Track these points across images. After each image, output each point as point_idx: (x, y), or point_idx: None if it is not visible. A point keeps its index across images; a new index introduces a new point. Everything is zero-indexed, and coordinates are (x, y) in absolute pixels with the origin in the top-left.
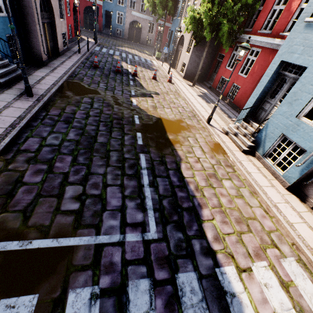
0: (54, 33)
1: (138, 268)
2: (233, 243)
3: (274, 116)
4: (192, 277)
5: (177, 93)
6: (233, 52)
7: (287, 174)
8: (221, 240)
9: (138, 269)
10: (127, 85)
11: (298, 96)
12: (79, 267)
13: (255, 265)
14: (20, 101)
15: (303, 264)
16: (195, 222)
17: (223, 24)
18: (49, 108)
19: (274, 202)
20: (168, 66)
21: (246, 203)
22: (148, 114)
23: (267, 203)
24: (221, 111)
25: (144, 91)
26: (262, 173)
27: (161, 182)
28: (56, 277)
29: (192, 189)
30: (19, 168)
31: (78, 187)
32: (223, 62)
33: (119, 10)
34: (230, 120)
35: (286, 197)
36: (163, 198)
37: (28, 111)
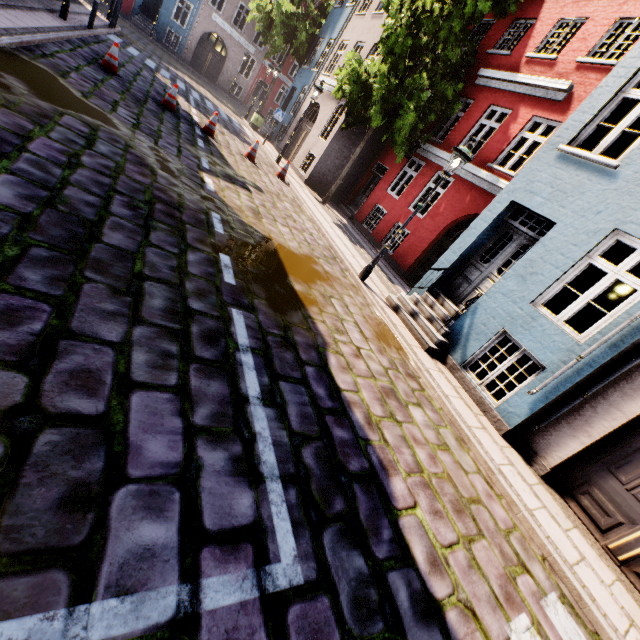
0: None
1: None
2: (465, 572)
3: (491, 294)
4: None
5: (298, 204)
6: (405, 169)
7: (507, 408)
8: (444, 567)
9: None
10: (191, 142)
11: (538, 268)
12: None
13: (514, 630)
14: None
15: (570, 606)
16: (384, 517)
17: (408, 110)
18: None
19: (496, 462)
20: (275, 150)
21: (457, 464)
22: (245, 222)
23: (489, 464)
24: (376, 266)
25: (230, 172)
26: (463, 400)
27: (291, 394)
28: None
29: (361, 422)
30: None
31: (6, 377)
32: (383, 180)
33: None
34: (394, 286)
35: (507, 453)
36: (301, 443)
37: None
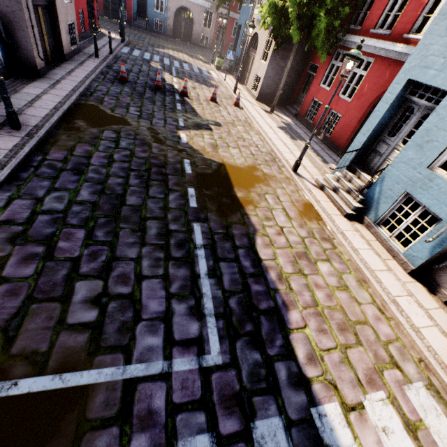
0: (55, 23)
1: (192, 417)
2: (336, 365)
3: (394, 164)
4: (276, 425)
5: (248, 123)
6: (332, 62)
7: (411, 253)
8: (318, 361)
9: (192, 419)
10: (172, 110)
11: (433, 136)
12: (98, 422)
13: (368, 399)
14: None
15: (436, 391)
16: (279, 333)
17: (320, 18)
18: (47, 148)
19: (392, 295)
20: (234, 80)
21: (352, 298)
22: (206, 158)
23: (383, 297)
24: (312, 153)
25: (198, 120)
26: (374, 250)
27: (226, 268)
28: (60, 442)
29: (273, 279)
30: None
31: (95, 282)
32: (316, 77)
33: None
34: (326, 166)
35: (408, 287)
36: (229, 296)
37: (13, 154)
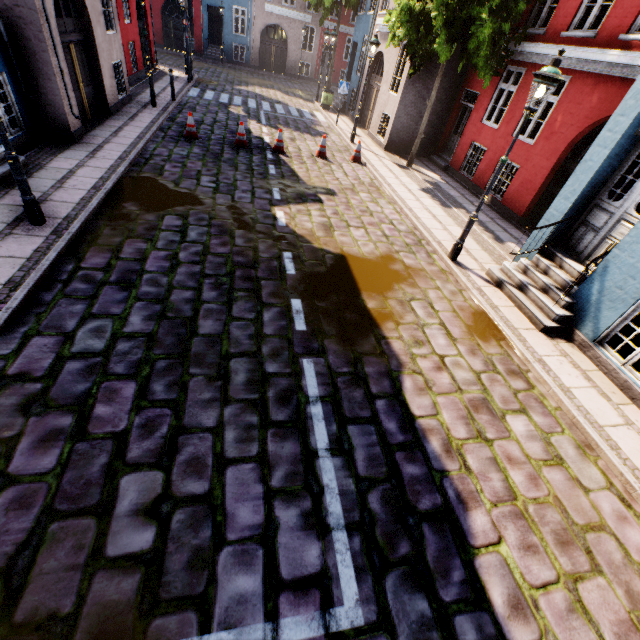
0: (94, 65)
1: None
2: (561, 617)
3: (625, 246)
4: None
5: (376, 187)
6: (500, 86)
7: None
8: (530, 610)
9: None
10: (262, 176)
11: None
12: None
13: None
14: (13, 238)
15: None
16: (456, 557)
17: (481, 22)
18: (82, 250)
19: None
20: (350, 123)
21: (572, 481)
22: (315, 247)
23: (626, 477)
24: (477, 226)
25: (300, 189)
26: (597, 388)
27: (358, 437)
28: None
29: (437, 451)
30: (1, 433)
31: (152, 476)
32: (475, 110)
33: (237, 2)
34: (501, 247)
35: None
36: (367, 488)
37: (32, 265)
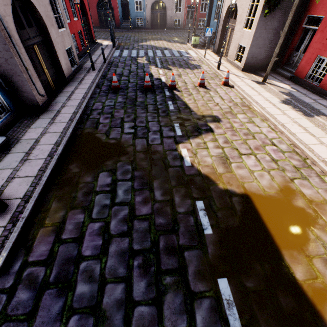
0: (53, 54)
1: None
2: None
3: None
4: None
5: (246, 105)
6: None
7: None
8: None
9: None
10: (165, 113)
11: None
12: None
13: None
14: None
15: None
16: None
17: None
18: (32, 235)
19: None
20: (212, 54)
21: None
22: (221, 189)
23: None
24: None
25: (194, 120)
26: None
27: None
28: None
29: None
30: None
31: None
32: (319, 31)
33: None
34: None
35: None
36: None
37: None
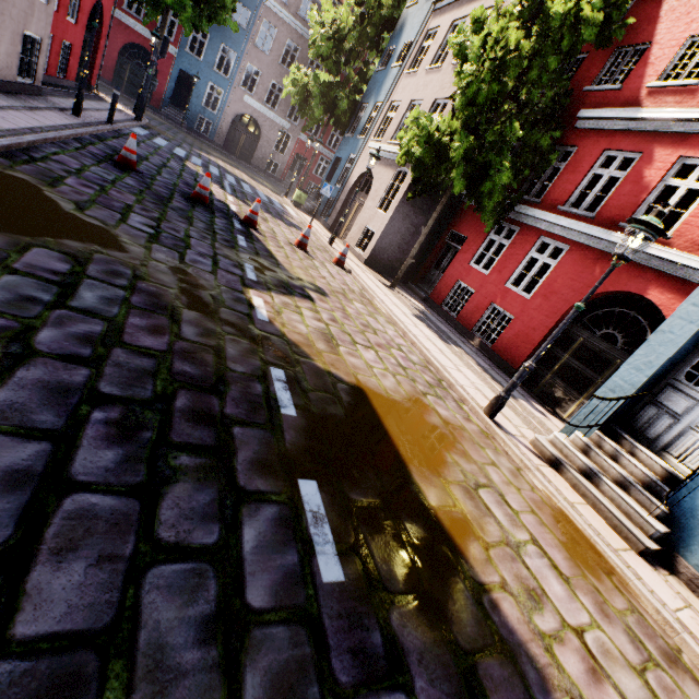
0: None
1: None
2: None
3: None
4: None
5: (368, 299)
6: (490, 236)
7: None
8: None
9: None
10: (229, 244)
11: None
12: None
13: None
14: None
15: None
16: None
17: (501, 168)
18: None
19: None
20: (322, 227)
21: None
22: (319, 367)
23: None
24: (484, 373)
25: (283, 275)
26: None
27: None
28: None
29: None
30: None
31: None
32: (462, 252)
33: (215, 80)
34: (519, 405)
35: None
36: None
37: None
